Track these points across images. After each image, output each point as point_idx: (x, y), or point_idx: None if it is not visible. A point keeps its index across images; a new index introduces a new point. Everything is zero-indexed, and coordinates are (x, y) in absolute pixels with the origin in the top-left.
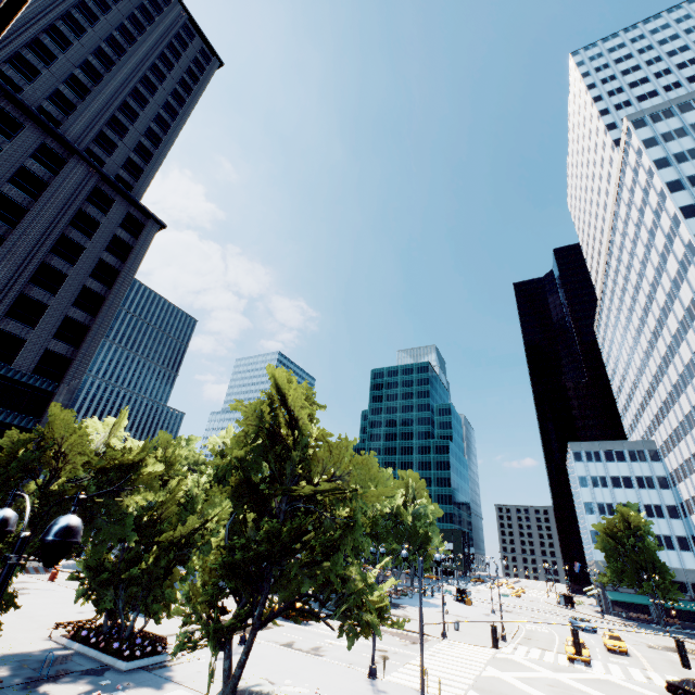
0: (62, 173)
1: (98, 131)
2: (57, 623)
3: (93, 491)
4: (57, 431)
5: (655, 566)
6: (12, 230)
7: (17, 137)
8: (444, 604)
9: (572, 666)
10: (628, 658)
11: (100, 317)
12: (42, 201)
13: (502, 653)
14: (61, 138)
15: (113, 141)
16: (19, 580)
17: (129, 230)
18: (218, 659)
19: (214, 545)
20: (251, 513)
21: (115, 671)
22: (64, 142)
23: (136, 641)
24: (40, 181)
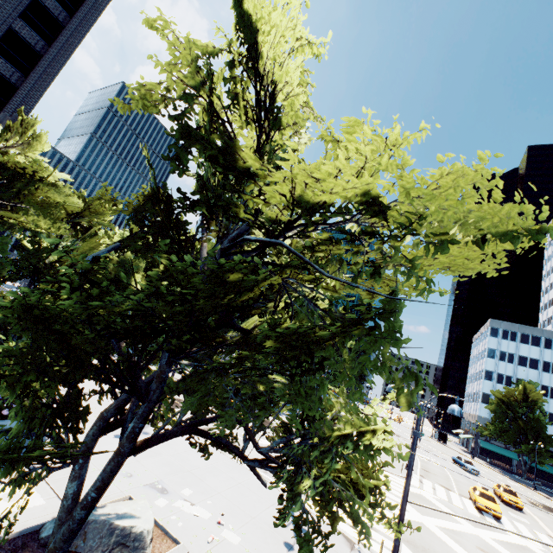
0: None
1: None
2: None
3: None
4: None
5: (539, 435)
6: None
7: None
8: None
9: (484, 518)
10: (524, 516)
11: (55, 47)
12: None
13: (411, 485)
14: None
15: None
16: None
17: None
18: (115, 437)
19: None
20: None
21: None
22: None
23: None
24: None
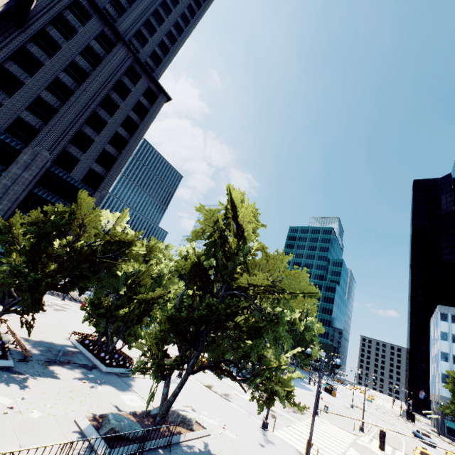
0: (111, 52)
1: (137, 29)
2: (74, 331)
3: (100, 254)
4: (82, 210)
5: None
6: (78, 87)
7: (88, 24)
8: (320, 392)
9: None
10: None
11: (123, 153)
12: (98, 70)
13: (361, 440)
14: (113, 28)
15: (146, 37)
16: (65, 303)
17: (148, 99)
18: (162, 382)
19: (168, 307)
20: (198, 292)
21: (99, 370)
22: (115, 31)
23: (115, 355)
24: (98, 57)
